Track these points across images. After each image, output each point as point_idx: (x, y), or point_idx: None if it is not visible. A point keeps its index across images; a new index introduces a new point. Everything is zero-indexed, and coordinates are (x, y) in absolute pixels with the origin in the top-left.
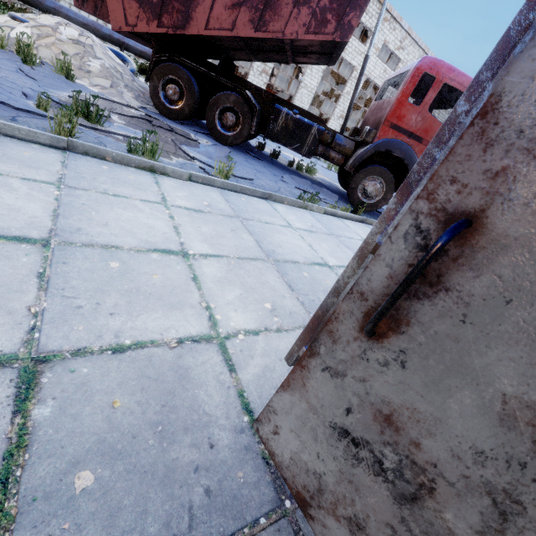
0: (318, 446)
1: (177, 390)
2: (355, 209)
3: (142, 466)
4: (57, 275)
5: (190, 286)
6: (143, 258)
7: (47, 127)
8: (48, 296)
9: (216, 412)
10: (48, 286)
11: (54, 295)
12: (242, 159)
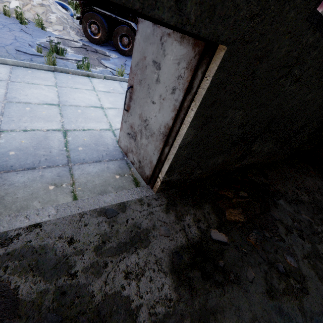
0: (126, 140)
1: (100, 139)
2: None
3: (92, 149)
4: (64, 114)
5: (104, 117)
6: (88, 109)
7: (44, 61)
8: (64, 118)
9: (110, 143)
10: (63, 116)
11: (65, 118)
12: None
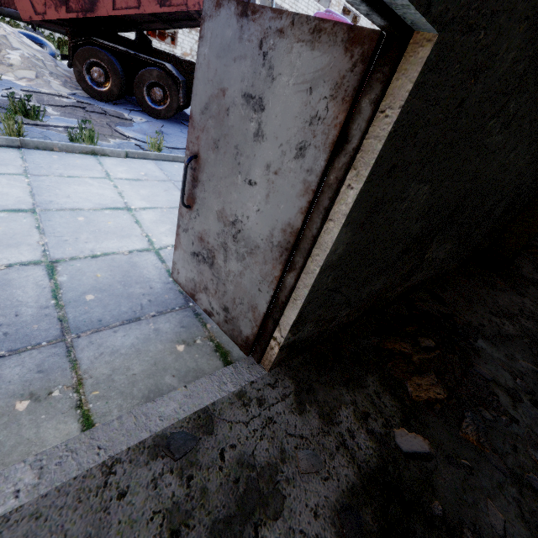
0: (190, 266)
1: (131, 270)
2: None
3: (116, 294)
4: (47, 227)
5: (134, 226)
6: (99, 214)
7: None
8: (47, 236)
9: (153, 277)
10: (44, 232)
11: (50, 236)
12: (177, 130)
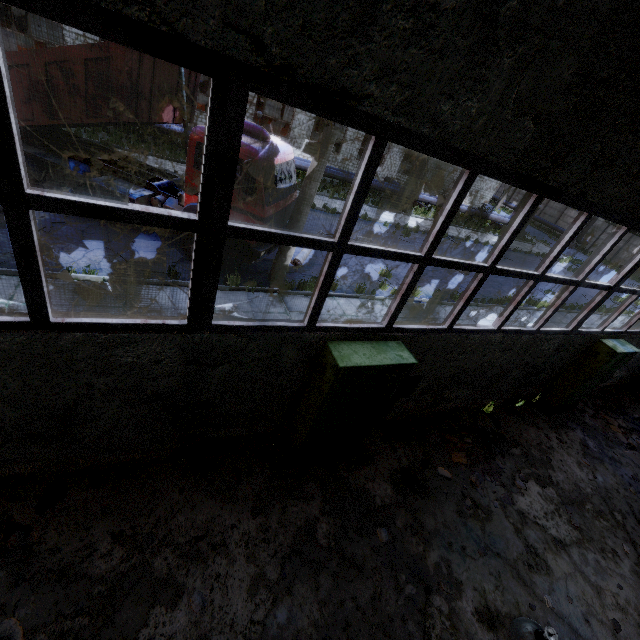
0: None
1: None
2: (170, 272)
3: None
4: None
5: None
6: None
7: None
8: None
9: None
10: None
11: None
12: (78, 229)
